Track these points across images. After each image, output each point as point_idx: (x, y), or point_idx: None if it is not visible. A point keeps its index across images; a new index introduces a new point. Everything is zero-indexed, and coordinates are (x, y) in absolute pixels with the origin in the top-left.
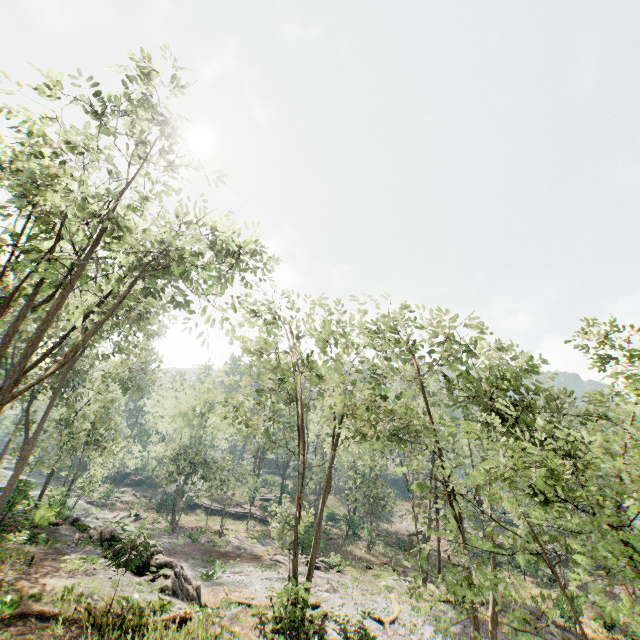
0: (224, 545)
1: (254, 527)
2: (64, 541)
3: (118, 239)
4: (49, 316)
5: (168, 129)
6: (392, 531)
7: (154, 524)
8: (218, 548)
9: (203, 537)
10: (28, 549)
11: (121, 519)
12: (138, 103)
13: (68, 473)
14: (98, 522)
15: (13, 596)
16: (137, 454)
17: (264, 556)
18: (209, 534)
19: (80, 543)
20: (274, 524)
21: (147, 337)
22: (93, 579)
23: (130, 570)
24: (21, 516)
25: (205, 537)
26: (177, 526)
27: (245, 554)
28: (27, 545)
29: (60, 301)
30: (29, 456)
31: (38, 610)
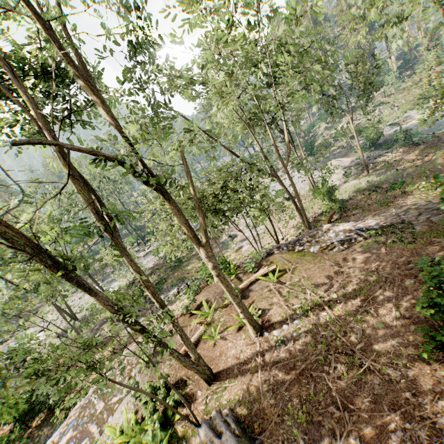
0: None
1: None
2: None
3: None
4: None
5: None
6: None
7: None
8: None
9: None
10: None
11: None
12: None
13: None
14: None
15: None
16: None
17: None
18: None
19: None
20: None
21: None
22: None
23: None
24: None
25: None
26: None
27: None
28: None
29: None
30: None
31: None
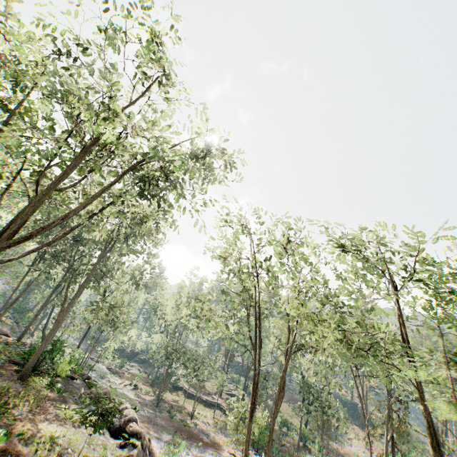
0: (193, 426)
1: (219, 416)
2: (71, 392)
3: (109, 119)
4: (52, 184)
5: (174, 78)
6: (342, 452)
7: (146, 395)
8: (188, 428)
9: (178, 415)
10: (45, 392)
11: (125, 386)
12: (148, 40)
13: (91, 341)
14: (109, 384)
15: (7, 430)
16: (144, 339)
17: (224, 446)
18: (183, 414)
19: (82, 397)
20: (231, 418)
21: (152, 245)
22: (76, 431)
23: (95, 432)
24: (50, 365)
25: (180, 415)
26: (162, 401)
27: (208, 439)
28: (46, 389)
29: (63, 174)
30: (61, 320)
31: (19, 449)
